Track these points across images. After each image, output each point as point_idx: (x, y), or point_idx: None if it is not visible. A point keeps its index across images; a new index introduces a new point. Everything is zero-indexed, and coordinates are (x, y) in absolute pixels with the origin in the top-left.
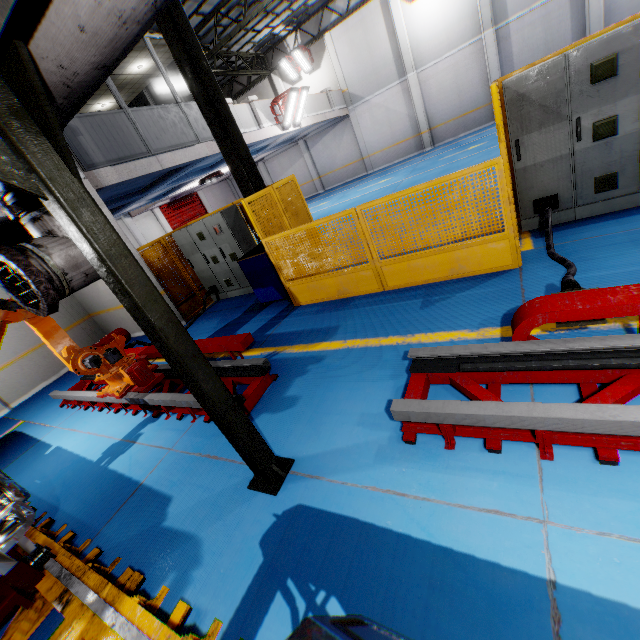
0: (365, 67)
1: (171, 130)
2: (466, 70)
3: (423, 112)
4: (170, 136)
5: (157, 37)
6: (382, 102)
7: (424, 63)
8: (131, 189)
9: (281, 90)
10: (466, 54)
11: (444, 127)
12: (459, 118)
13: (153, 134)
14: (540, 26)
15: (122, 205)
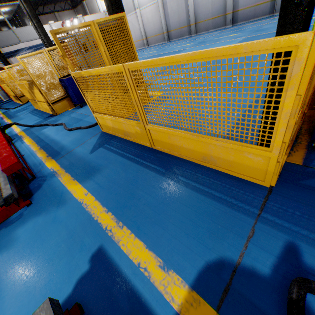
0: (123, 1)
1: (9, 39)
2: (155, 15)
3: (143, 30)
4: (8, 41)
5: (3, 5)
6: (130, 20)
7: (142, 7)
8: (8, 53)
9: (98, 2)
10: (154, 7)
11: (151, 38)
12: (155, 36)
13: (1, 41)
14: (176, 3)
15: (13, 54)
